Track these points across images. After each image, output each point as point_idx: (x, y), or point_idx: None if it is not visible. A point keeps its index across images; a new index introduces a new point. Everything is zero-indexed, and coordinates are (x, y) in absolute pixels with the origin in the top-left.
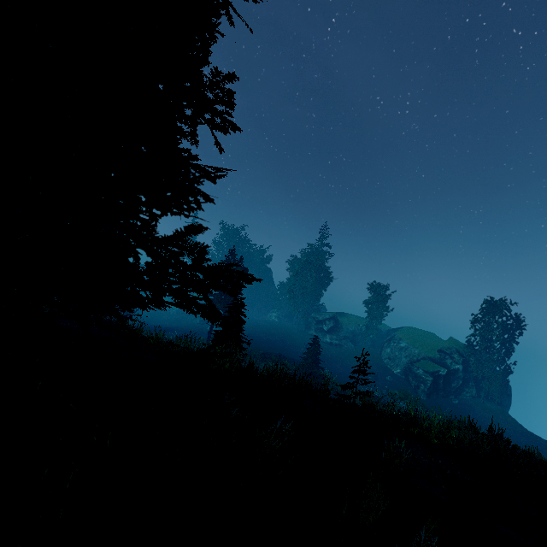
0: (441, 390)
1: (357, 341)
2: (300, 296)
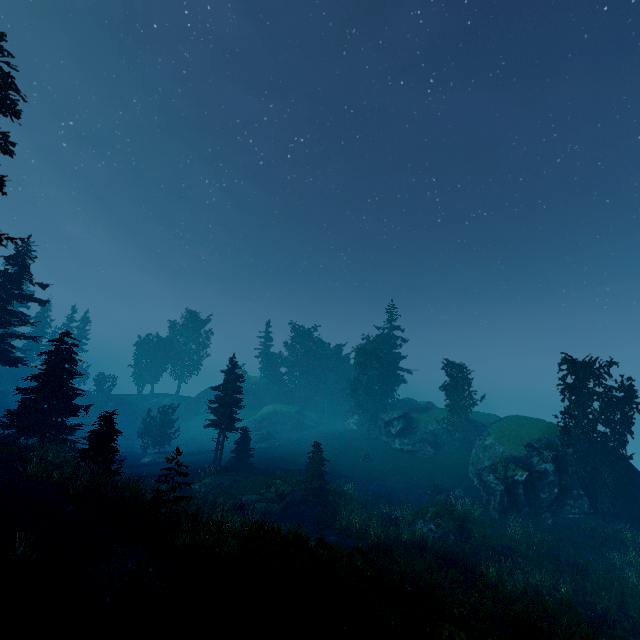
0: (524, 504)
1: (441, 443)
2: (364, 394)
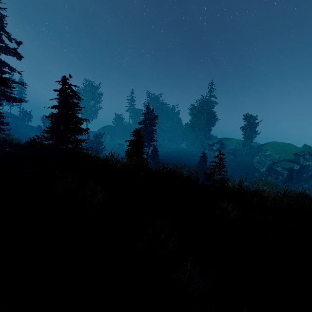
0: (294, 179)
1: (236, 154)
2: (197, 130)
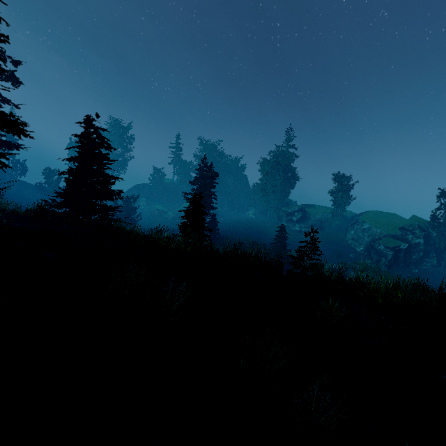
0: (401, 262)
1: (324, 227)
2: (271, 194)
